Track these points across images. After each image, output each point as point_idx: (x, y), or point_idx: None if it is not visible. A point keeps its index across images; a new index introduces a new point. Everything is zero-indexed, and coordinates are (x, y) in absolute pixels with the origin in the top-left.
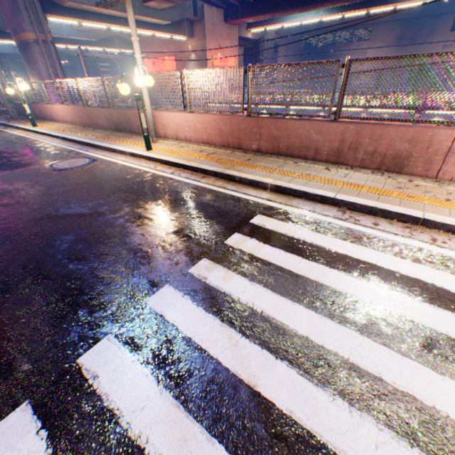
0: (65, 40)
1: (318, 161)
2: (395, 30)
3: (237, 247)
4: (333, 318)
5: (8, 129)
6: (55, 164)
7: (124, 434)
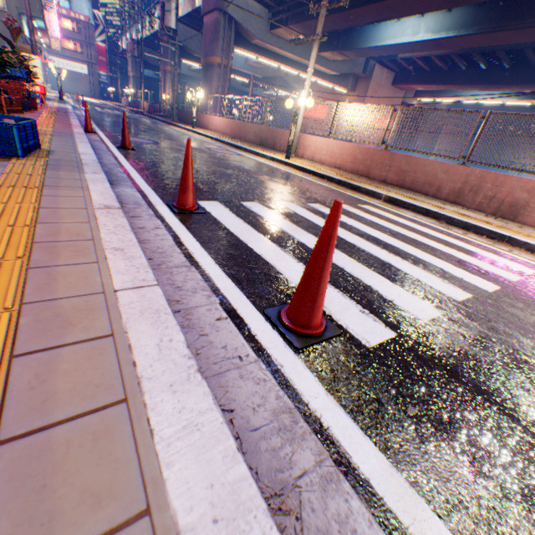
0: (235, 72)
1: (437, 198)
2: None
3: (343, 208)
4: (398, 240)
5: (171, 126)
6: (211, 149)
7: (265, 220)
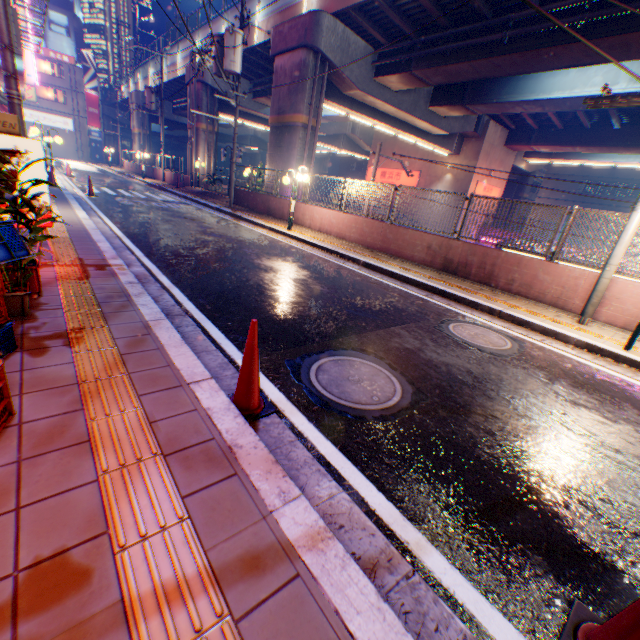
0: None
1: None
2: None
3: None
4: None
5: (242, 222)
6: (449, 329)
7: None
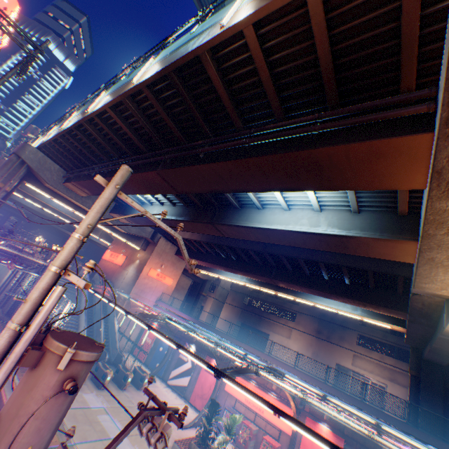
0: (60, 212)
1: None
2: (314, 323)
3: None
4: None
5: None
6: None
7: None
